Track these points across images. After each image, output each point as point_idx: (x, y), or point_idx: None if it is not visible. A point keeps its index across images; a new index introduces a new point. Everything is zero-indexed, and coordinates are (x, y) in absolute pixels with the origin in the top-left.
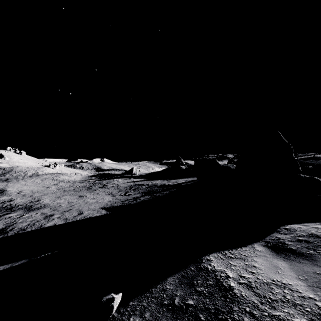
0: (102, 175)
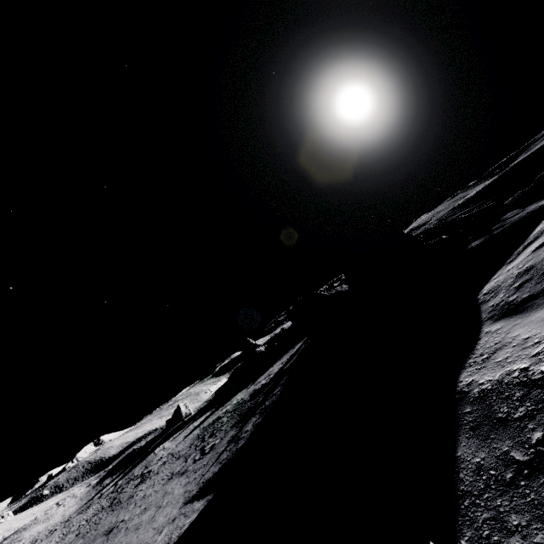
0: (122, 463)
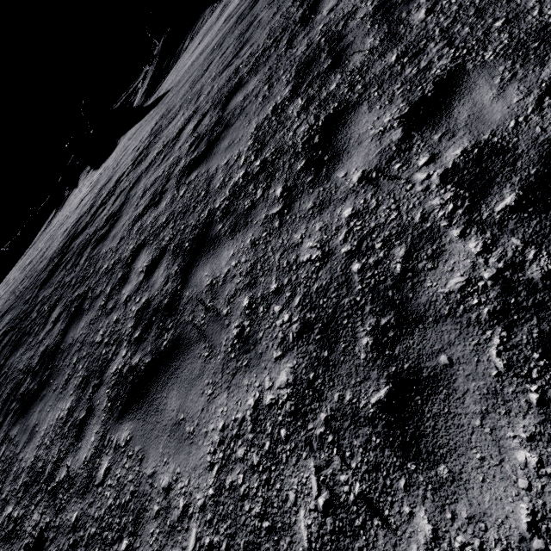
0: None
